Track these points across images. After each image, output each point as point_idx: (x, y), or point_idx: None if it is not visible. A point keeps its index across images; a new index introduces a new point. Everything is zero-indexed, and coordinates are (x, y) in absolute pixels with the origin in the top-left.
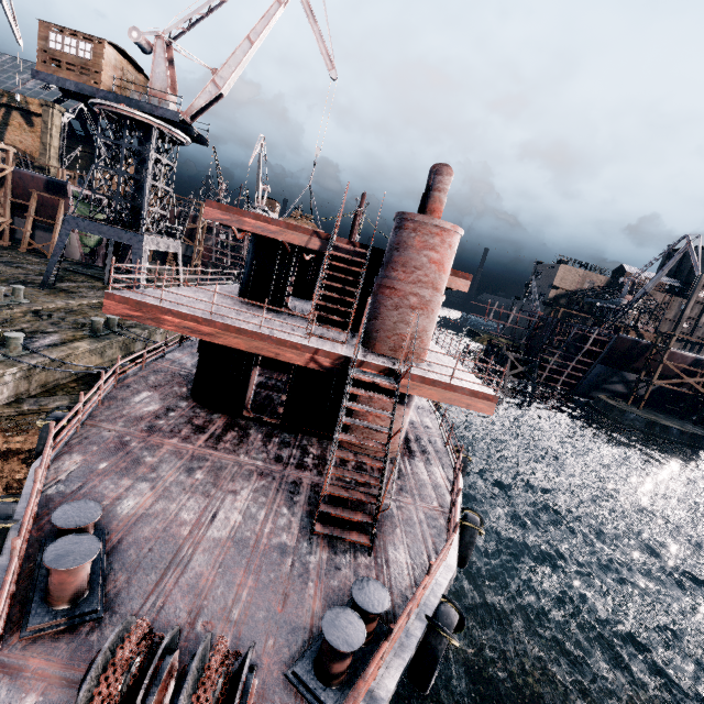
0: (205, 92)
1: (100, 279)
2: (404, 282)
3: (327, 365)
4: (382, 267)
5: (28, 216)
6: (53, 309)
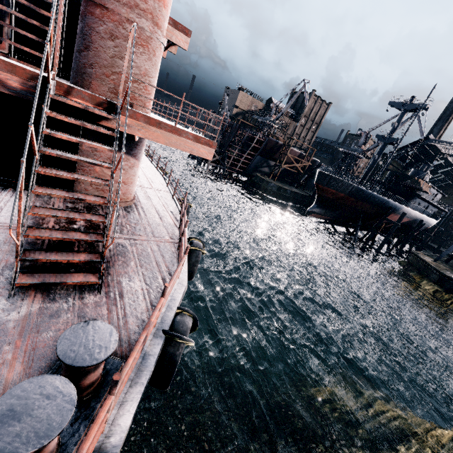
0: None
1: None
2: (117, 1)
3: (15, 86)
4: None
5: None
6: None
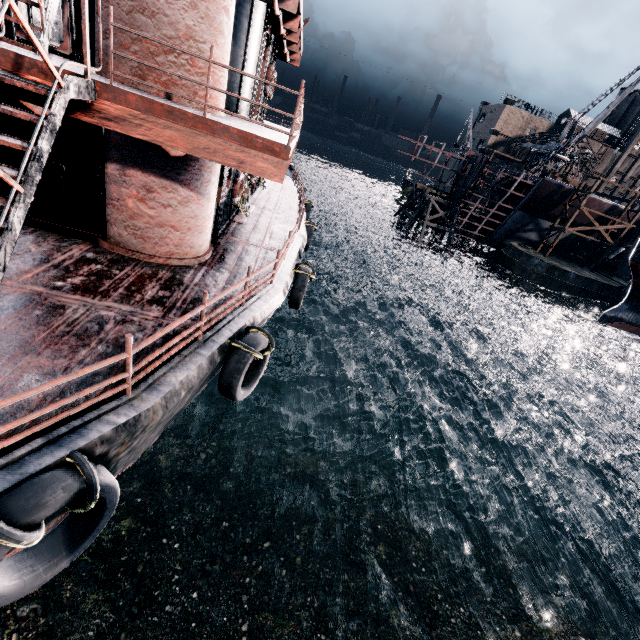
0: None
1: None
2: None
3: None
4: None
5: None
6: None
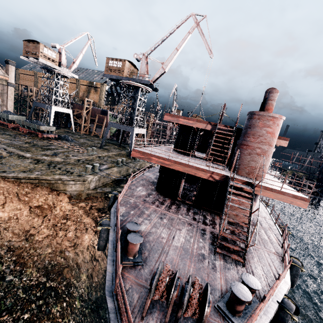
0: (159, 72)
1: (116, 145)
2: (253, 142)
3: (217, 179)
4: (241, 136)
5: (95, 123)
6: (104, 156)
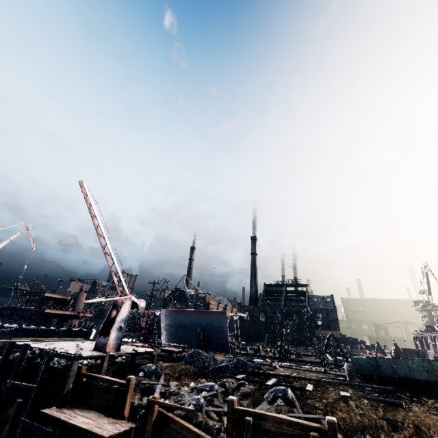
0: None
1: None
2: (80, 301)
3: (74, 313)
4: (76, 300)
5: None
6: None
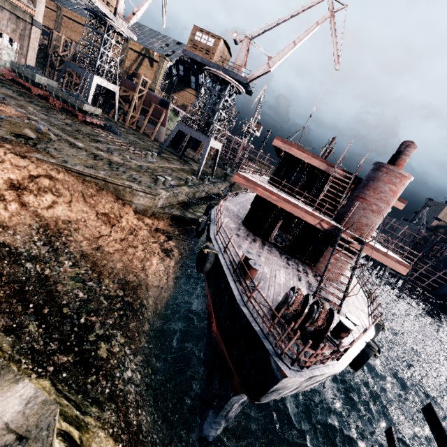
0: (261, 69)
1: (175, 155)
2: (372, 197)
3: (325, 228)
4: (360, 187)
5: (147, 115)
6: (166, 167)
